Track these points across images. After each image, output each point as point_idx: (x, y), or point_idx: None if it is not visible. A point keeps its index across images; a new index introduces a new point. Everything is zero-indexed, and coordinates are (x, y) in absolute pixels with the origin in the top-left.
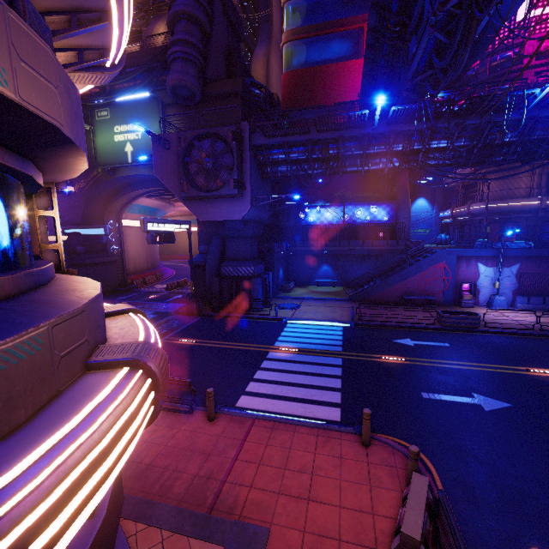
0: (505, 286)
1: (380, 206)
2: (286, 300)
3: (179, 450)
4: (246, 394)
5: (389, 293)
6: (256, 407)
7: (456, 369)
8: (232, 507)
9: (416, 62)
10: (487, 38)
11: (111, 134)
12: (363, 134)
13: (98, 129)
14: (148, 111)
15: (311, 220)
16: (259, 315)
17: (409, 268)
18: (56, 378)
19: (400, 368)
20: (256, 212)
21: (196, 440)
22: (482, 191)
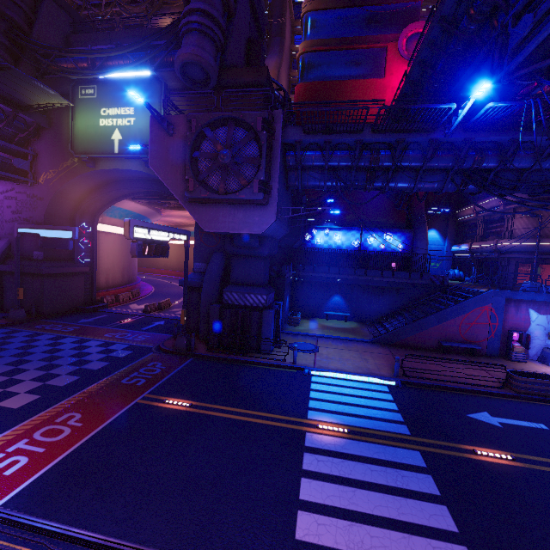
0: None
1: (395, 234)
2: (298, 337)
3: None
4: (300, 549)
5: (423, 337)
6: None
7: None
8: None
9: (536, 43)
10: None
11: (96, 117)
12: (430, 140)
13: (79, 110)
14: (147, 93)
15: (318, 243)
16: (271, 359)
17: (449, 309)
18: None
19: (518, 478)
20: (277, 226)
21: None
22: (511, 227)
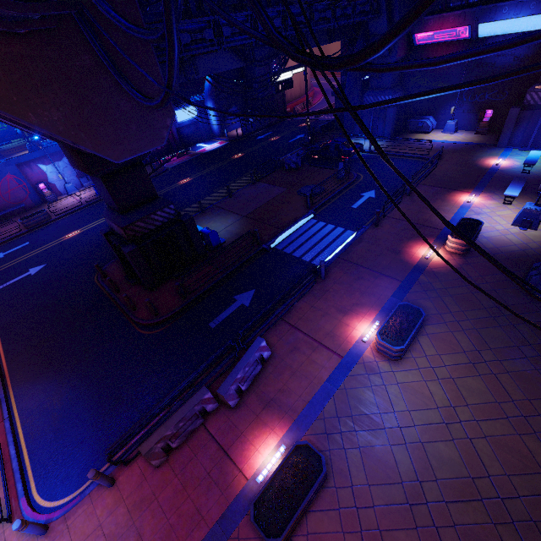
0: (70, 175)
1: None
2: None
3: None
4: None
5: None
6: None
7: (27, 259)
8: None
9: None
10: None
11: None
12: None
13: None
14: None
15: None
16: None
17: None
18: None
19: None
20: None
21: None
22: None
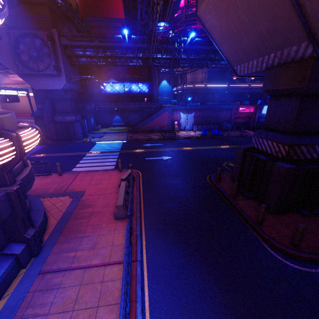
0: (190, 122)
1: (144, 83)
2: (96, 134)
3: (48, 184)
4: (76, 167)
5: (146, 127)
6: (80, 170)
7: (161, 151)
8: (72, 190)
9: (139, 15)
10: (178, 2)
11: None
12: (122, 46)
13: None
14: None
15: (108, 90)
16: (81, 141)
17: (153, 115)
18: (15, 126)
19: (141, 153)
20: (71, 85)
21: (55, 180)
22: (186, 79)
